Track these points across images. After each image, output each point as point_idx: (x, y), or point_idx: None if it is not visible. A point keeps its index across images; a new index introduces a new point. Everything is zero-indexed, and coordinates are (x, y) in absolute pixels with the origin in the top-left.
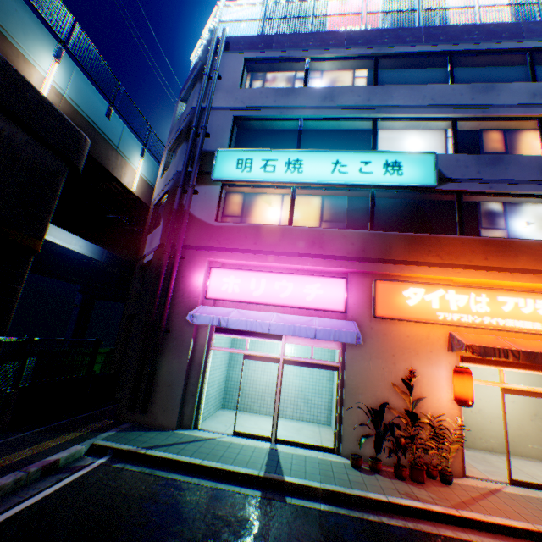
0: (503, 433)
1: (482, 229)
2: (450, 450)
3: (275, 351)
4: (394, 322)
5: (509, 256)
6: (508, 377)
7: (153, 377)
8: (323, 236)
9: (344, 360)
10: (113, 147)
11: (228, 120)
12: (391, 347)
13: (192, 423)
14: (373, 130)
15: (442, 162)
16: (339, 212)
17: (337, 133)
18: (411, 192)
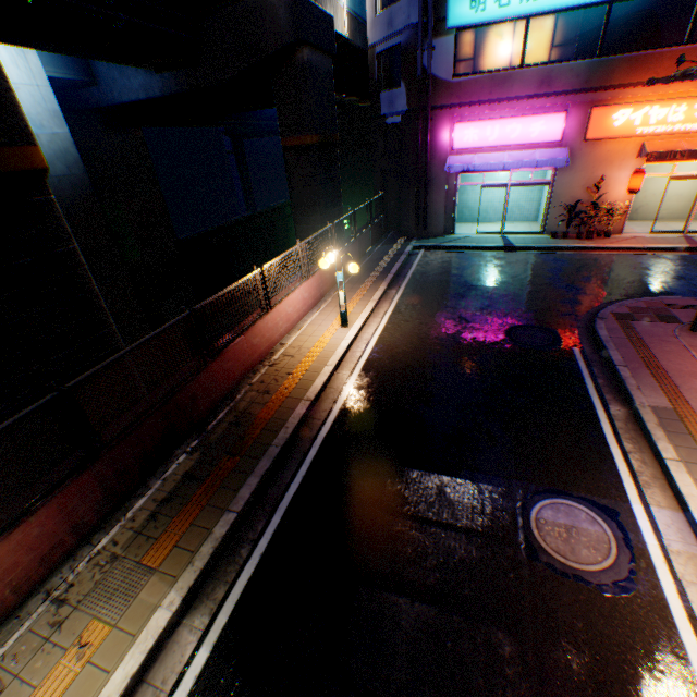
0: (674, 207)
1: None
2: (613, 222)
3: (496, 176)
4: (599, 143)
5: None
6: None
7: (426, 211)
8: (551, 75)
9: (554, 178)
10: None
11: None
12: (592, 163)
13: (451, 232)
14: None
15: None
16: (570, 35)
17: None
18: None
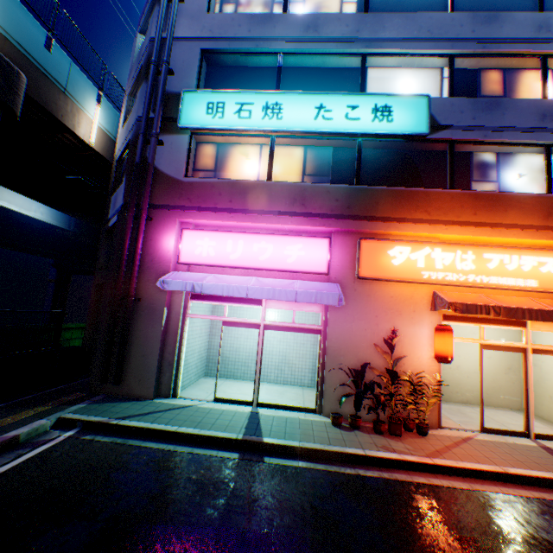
0: (478, 386)
1: (473, 183)
2: (427, 405)
3: (258, 317)
4: (378, 283)
5: (498, 211)
6: (487, 334)
7: (125, 347)
8: (306, 192)
9: (326, 323)
10: (59, 89)
11: (194, 54)
12: (375, 308)
13: (171, 391)
14: (361, 69)
15: (436, 106)
16: (323, 165)
17: (322, 73)
18: (401, 142)
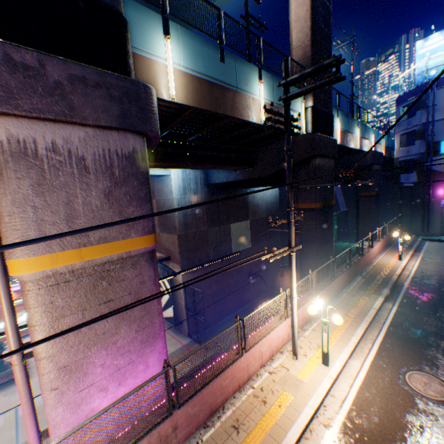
0: None
1: None
2: None
3: None
4: None
5: None
6: None
7: (428, 223)
8: None
9: None
10: (378, 145)
11: (442, 125)
12: None
13: None
14: None
15: None
16: None
17: None
18: None
